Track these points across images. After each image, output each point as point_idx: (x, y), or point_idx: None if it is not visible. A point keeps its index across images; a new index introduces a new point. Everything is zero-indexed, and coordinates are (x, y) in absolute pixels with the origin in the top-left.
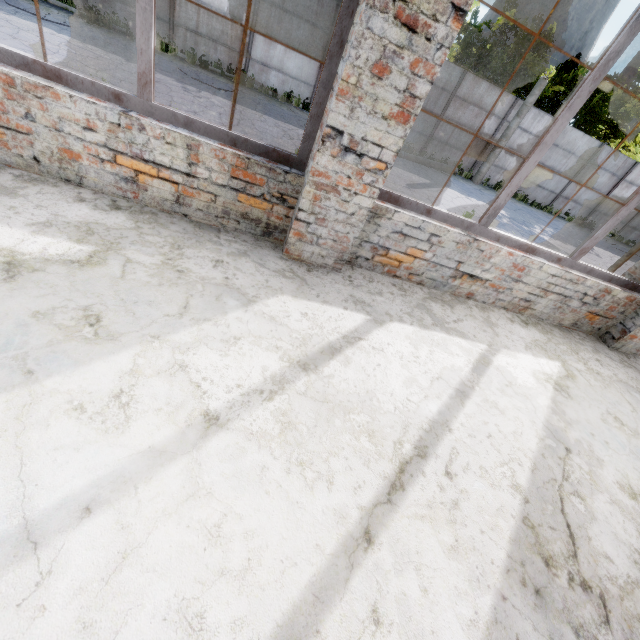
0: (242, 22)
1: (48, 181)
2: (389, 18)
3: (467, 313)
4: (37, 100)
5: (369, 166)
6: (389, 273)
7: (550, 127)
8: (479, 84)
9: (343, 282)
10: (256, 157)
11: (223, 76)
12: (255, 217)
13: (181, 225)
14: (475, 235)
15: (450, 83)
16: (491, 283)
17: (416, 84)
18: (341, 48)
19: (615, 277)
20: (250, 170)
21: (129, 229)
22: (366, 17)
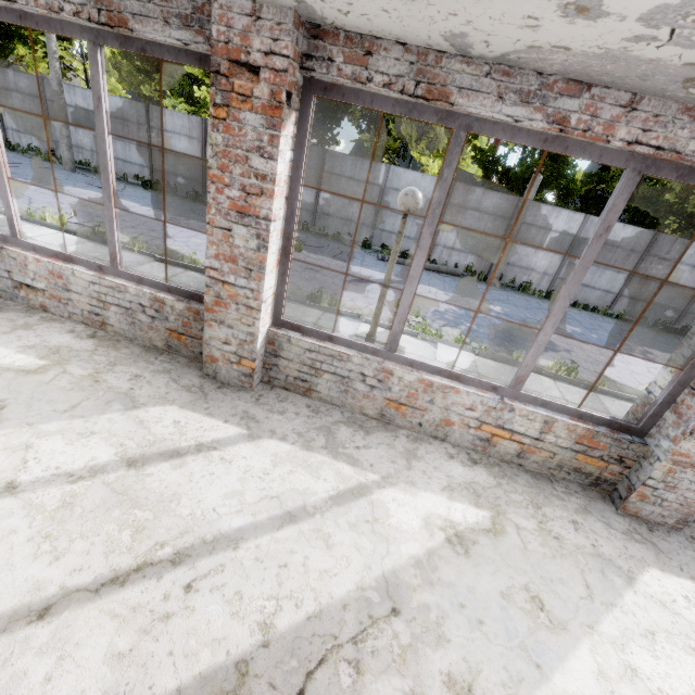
0: None
1: None
2: None
3: (10, 317)
4: None
5: None
6: None
7: None
8: (472, 191)
9: None
10: None
11: None
12: None
13: None
14: (11, 246)
15: None
16: (50, 293)
17: None
18: None
19: (171, 287)
20: None
21: None
22: None
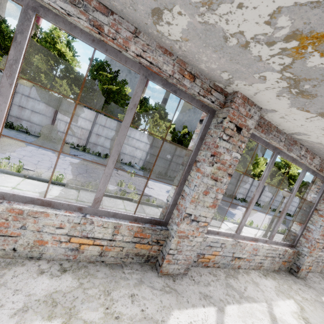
0: (86, 129)
1: (17, 262)
2: (209, 178)
3: (244, 280)
4: (33, 218)
5: (201, 225)
6: (205, 265)
7: (253, 197)
8: (182, 150)
9: (191, 282)
10: (146, 225)
11: (74, 148)
12: (142, 253)
13: (102, 270)
14: (236, 239)
15: (172, 150)
16: (246, 259)
17: (218, 195)
18: (185, 181)
19: (285, 243)
20: (144, 232)
21: (76, 288)
22: (201, 178)
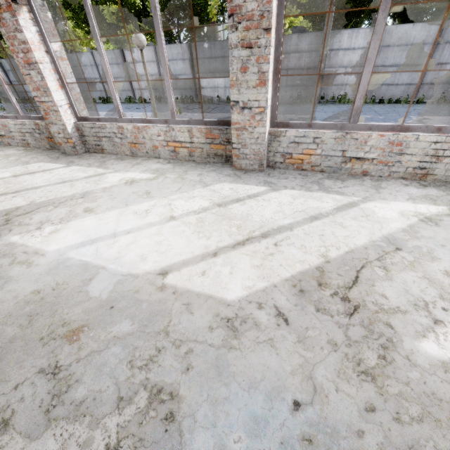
0: (155, 75)
1: None
2: None
3: None
4: None
5: None
6: None
7: None
8: (290, 38)
9: None
10: None
11: None
12: None
13: None
14: None
15: None
16: (7, 136)
17: None
18: None
19: (40, 117)
20: None
21: None
22: None
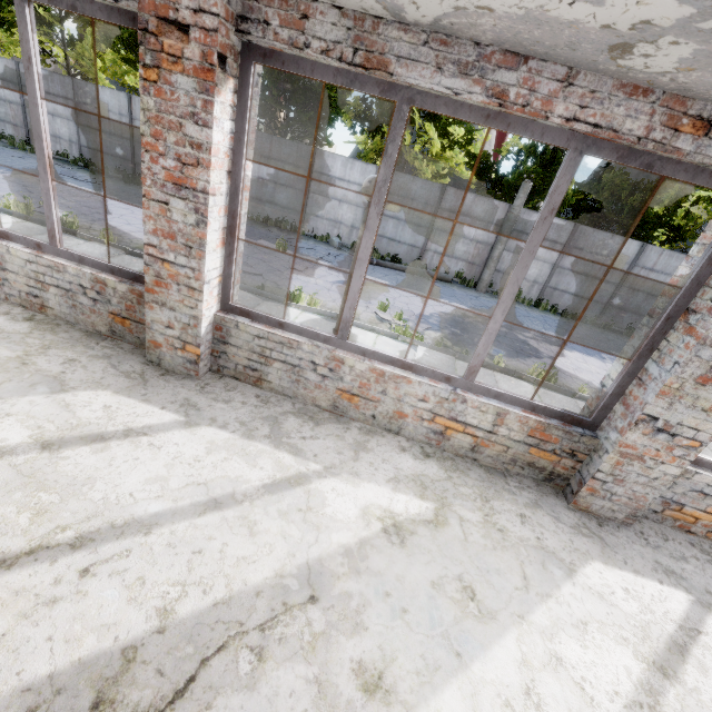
0: None
1: None
2: None
3: None
4: None
5: None
6: None
7: None
8: (463, 196)
9: None
10: None
11: None
12: None
13: None
14: None
15: (432, 198)
16: None
17: None
18: None
19: (115, 267)
20: None
21: None
22: None
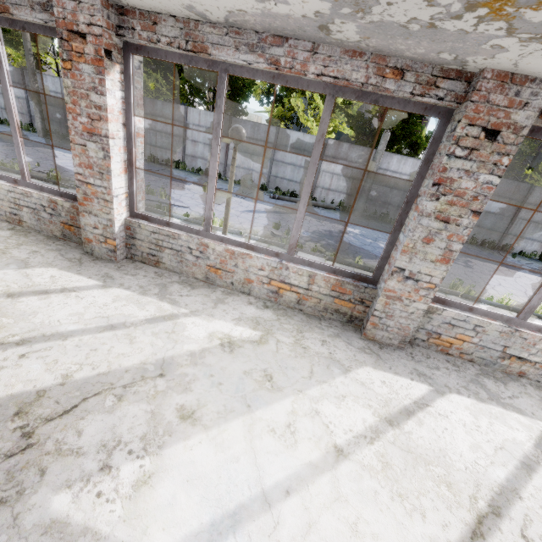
0: (179, 136)
1: None
2: None
3: None
4: None
5: None
6: None
7: None
8: (341, 145)
9: None
10: None
11: (167, 165)
12: None
13: None
14: None
15: None
16: None
17: None
18: None
19: (62, 192)
20: None
21: None
22: None
